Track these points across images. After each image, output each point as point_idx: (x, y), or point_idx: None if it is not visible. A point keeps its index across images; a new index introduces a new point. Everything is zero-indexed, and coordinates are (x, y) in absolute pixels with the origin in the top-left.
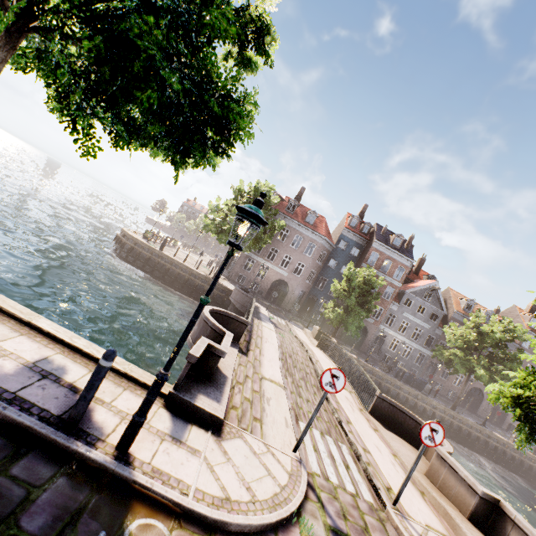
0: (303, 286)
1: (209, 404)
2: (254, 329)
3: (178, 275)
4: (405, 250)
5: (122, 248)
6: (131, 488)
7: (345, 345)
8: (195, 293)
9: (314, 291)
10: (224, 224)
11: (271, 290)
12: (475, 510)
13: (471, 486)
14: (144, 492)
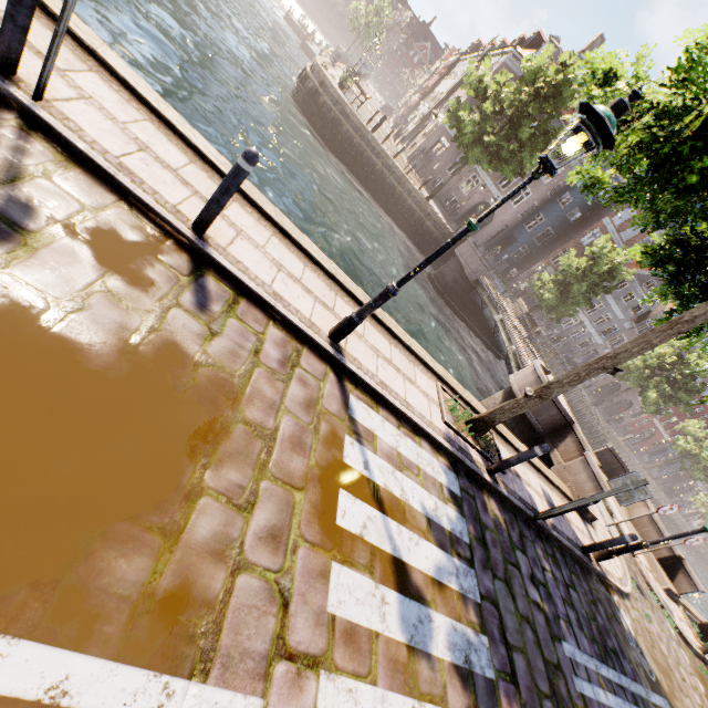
0: (510, 221)
1: (589, 507)
2: (517, 346)
3: (386, 183)
4: None
5: (318, 109)
6: (603, 580)
7: None
8: (399, 215)
9: (518, 230)
10: (484, 127)
11: (469, 213)
12: (664, 557)
13: (671, 547)
14: (607, 582)
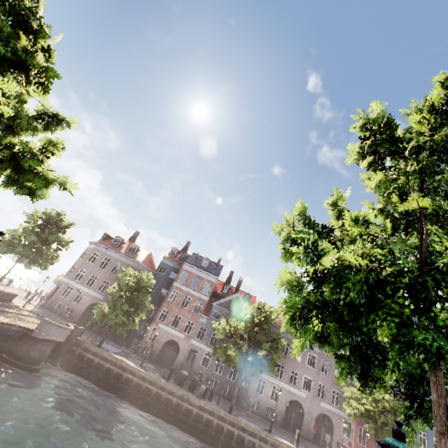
0: None
1: None
2: None
3: None
4: (213, 270)
5: None
6: None
7: (148, 362)
8: None
9: None
10: (9, 240)
11: (86, 314)
12: None
13: None
14: None
